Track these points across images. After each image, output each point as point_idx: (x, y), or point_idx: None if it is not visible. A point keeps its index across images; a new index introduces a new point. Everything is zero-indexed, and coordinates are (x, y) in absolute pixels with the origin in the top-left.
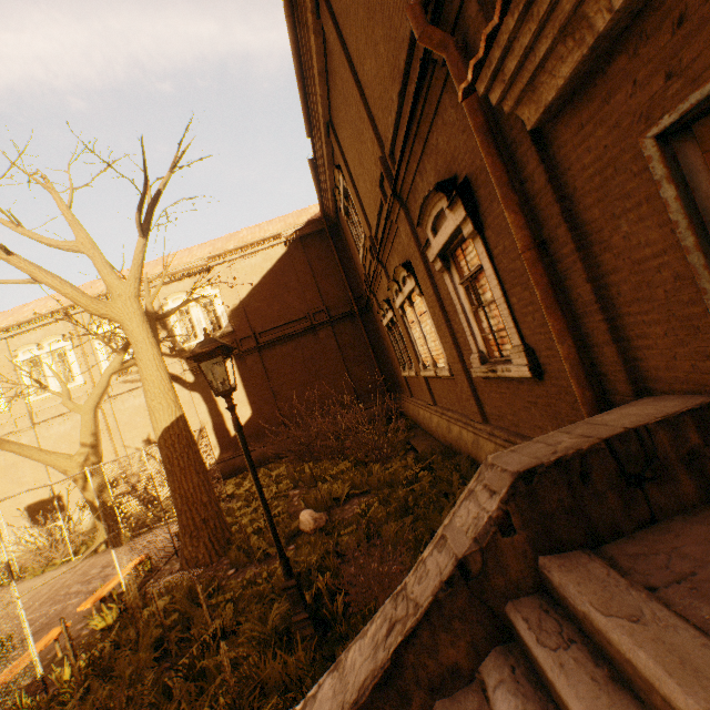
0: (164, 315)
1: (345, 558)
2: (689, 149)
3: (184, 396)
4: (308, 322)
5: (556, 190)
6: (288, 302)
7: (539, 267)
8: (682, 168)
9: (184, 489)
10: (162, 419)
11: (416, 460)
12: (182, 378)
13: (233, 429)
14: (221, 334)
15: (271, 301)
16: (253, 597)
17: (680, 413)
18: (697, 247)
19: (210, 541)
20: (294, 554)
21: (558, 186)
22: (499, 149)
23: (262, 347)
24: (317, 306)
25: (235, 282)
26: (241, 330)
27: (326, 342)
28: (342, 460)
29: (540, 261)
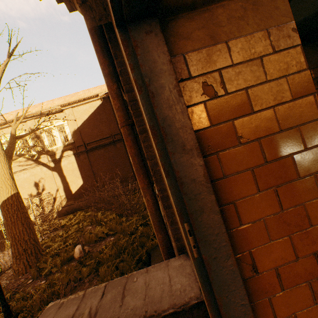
0: (21, 136)
1: (80, 283)
2: (153, 42)
3: (49, 173)
4: (112, 139)
5: (125, 82)
6: (102, 128)
7: (129, 141)
8: (142, 65)
9: (13, 233)
10: (2, 196)
11: (143, 217)
12: (48, 165)
13: (73, 190)
14: (67, 143)
15: (93, 128)
16: (17, 310)
17: (164, 315)
18: (161, 163)
19: (27, 261)
20: (57, 276)
21: (128, 79)
22: (104, 46)
23: (88, 151)
24: (116, 131)
25: (75, 117)
26: (78, 141)
27: (120, 149)
28: (115, 211)
29: (130, 136)
